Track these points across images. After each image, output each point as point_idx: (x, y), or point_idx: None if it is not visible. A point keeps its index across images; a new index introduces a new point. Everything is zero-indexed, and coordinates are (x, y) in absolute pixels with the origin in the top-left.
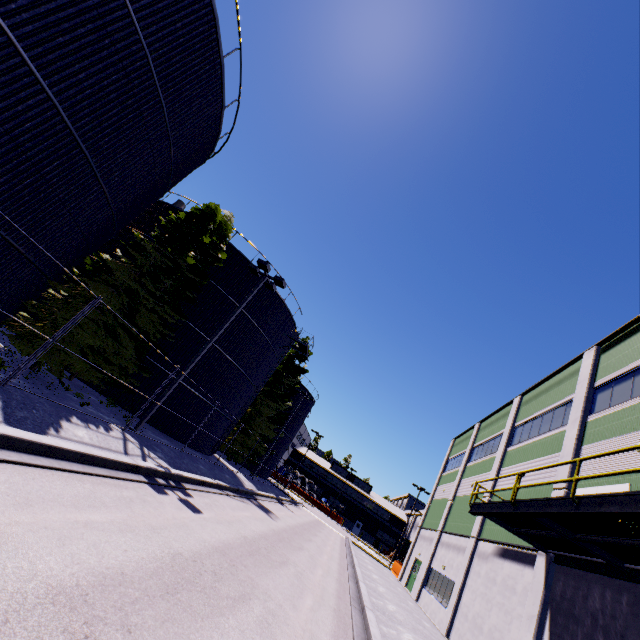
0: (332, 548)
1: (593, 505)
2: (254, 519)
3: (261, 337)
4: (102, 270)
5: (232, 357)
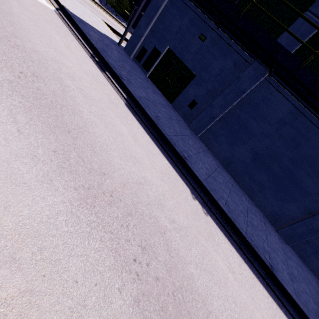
0: None
1: None
2: None
3: None
4: None
5: None
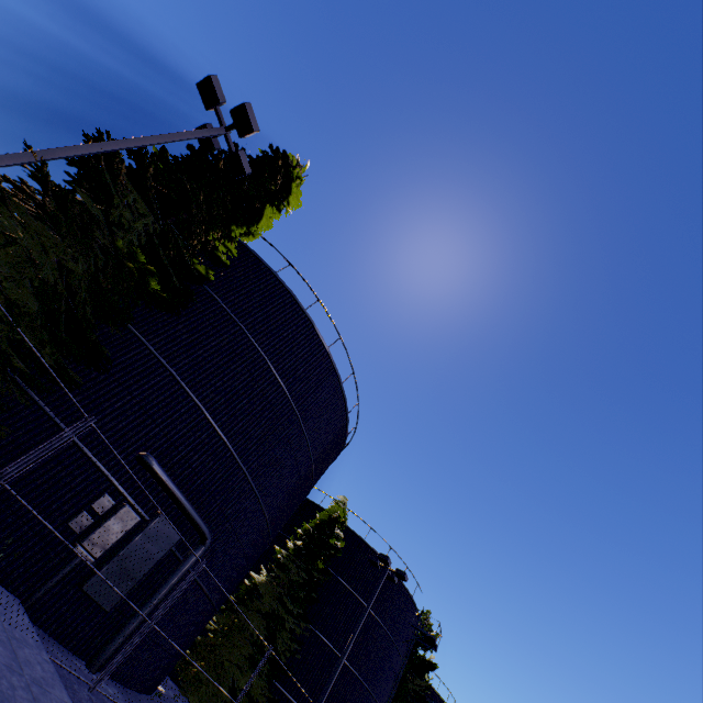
0: None
1: None
2: None
3: (382, 632)
4: (251, 591)
5: (354, 666)
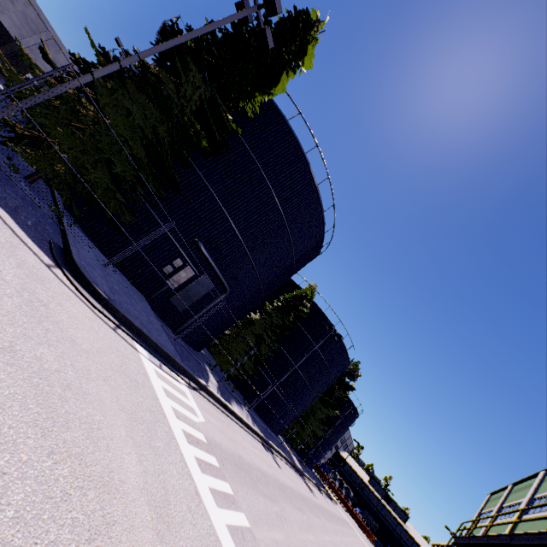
0: (353, 541)
1: (490, 540)
2: (303, 487)
3: (323, 362)
4: (249, 322)
5: (302, 373)
